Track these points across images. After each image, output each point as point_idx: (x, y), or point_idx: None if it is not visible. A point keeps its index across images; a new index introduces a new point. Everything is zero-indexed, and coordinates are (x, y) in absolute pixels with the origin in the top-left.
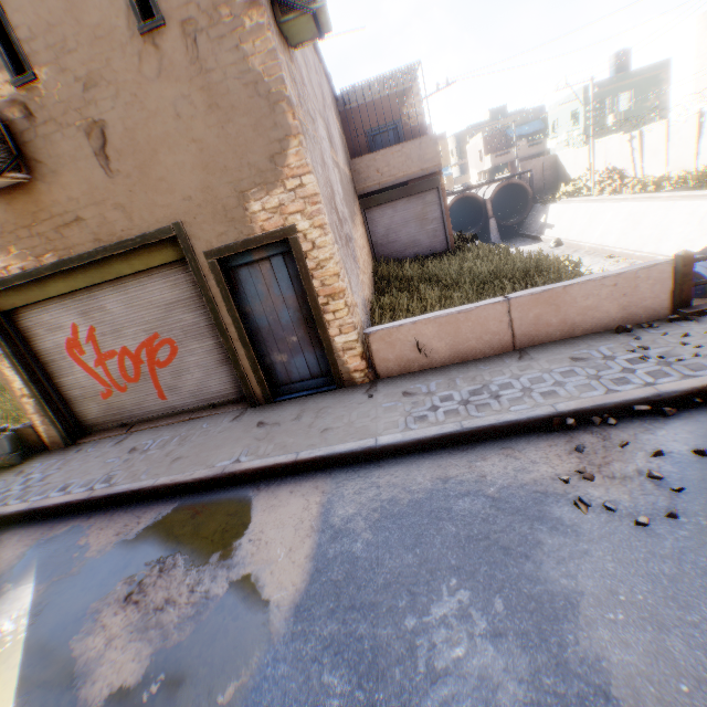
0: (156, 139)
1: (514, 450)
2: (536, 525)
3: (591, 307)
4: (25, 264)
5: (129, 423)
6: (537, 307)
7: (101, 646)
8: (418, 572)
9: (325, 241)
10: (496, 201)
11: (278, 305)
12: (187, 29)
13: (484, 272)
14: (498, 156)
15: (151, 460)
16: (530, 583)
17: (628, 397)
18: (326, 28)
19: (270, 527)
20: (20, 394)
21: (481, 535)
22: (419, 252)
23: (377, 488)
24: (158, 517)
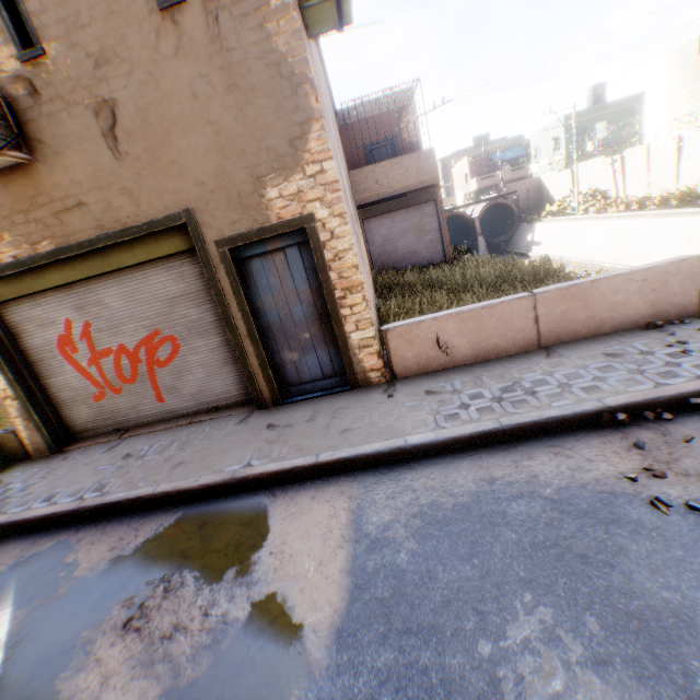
0: (169, 120)
1: (562, 448)
2: (611, 529)
3: (619, 303)
4: (19, 252)
5: (122, 428)
6: (563, 303)
7: (95, 686)
8: (481, 587)
9: (344, 231)
10: (482, 221)
11: (291, 299)
12: (209, 6)
13: (490, 277)
14: (483, 179)
15: (149, 466)
16: (624, 597)
17: (681, 390)
18: (347, 18)
19: (293, 537)
20: (3, 396)
21: (548, 541)
22: (416, 262)
23: (413, 492)
24: (159, 529)
